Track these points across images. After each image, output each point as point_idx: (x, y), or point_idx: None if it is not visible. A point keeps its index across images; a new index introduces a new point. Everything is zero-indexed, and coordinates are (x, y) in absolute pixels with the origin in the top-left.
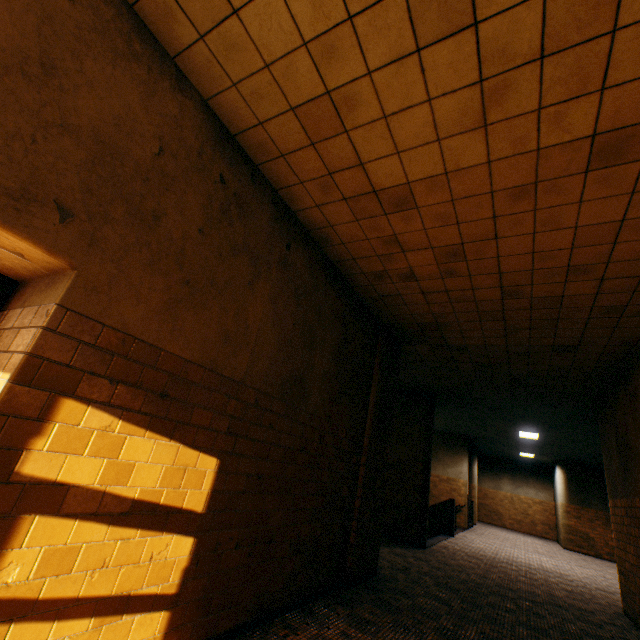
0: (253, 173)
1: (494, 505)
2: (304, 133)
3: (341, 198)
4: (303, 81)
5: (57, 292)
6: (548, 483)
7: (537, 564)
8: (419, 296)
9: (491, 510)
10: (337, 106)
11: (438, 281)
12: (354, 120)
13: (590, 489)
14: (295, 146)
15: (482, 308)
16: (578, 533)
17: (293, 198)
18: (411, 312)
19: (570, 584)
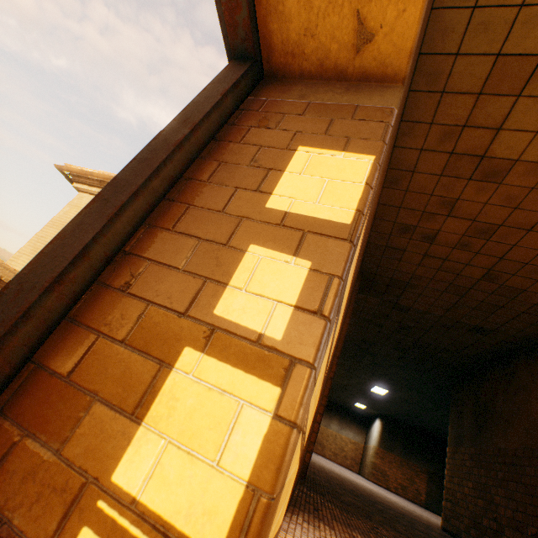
0: (407, 95)
1: (322, 439)
2: (483, 81)
3: (449, 151)
4: (535, 35)
5: (386, 98)
6: (364, 430)
7: (369, 487)
8: (418, 257)
9: (318, 442)
10: (536, 70)
11: (447, 249)
12: (535, 89)
13: (396, 439)
14: (463, 89)
15: (456, 282)
16: (379, 470)
17: (408, 134)
18: (397, 268)
19: (398, 504)
